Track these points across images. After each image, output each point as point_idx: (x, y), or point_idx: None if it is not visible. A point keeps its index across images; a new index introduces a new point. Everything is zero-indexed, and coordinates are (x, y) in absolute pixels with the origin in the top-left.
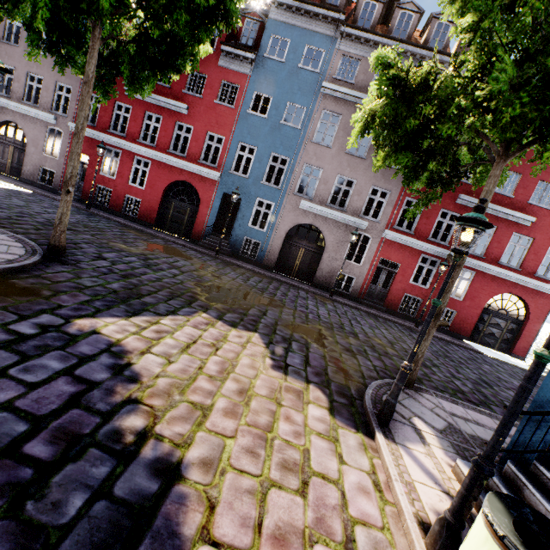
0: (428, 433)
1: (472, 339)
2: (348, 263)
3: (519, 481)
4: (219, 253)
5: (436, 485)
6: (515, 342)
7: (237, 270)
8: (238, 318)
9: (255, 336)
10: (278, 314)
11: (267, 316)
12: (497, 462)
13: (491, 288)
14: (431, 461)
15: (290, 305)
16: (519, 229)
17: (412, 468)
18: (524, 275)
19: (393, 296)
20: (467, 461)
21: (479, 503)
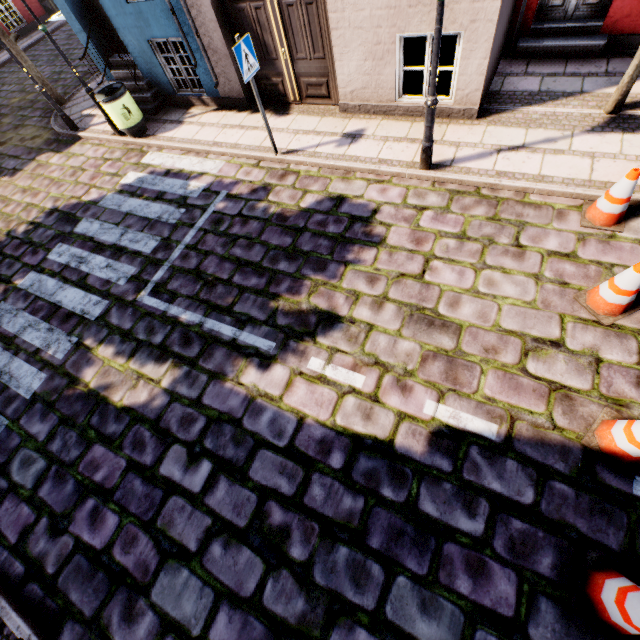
0: (93, 112)
1: (51, 13)
2: None
3: None
4: None
5: None
6: None
7: None
8: None
9: None
10: None
11: None
12: None
13: None
14: (103, 118)
15: None
16: None
17: (100, 128)
18: None
19: None
20: None
21: None
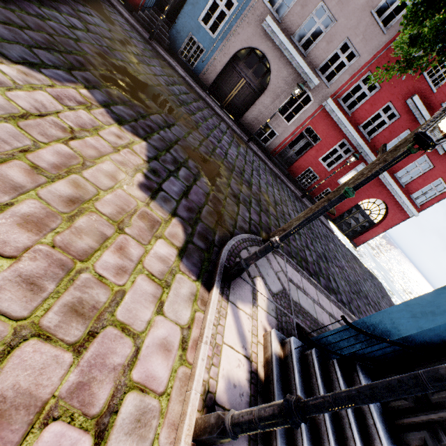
0: (262, 295)
1: (333, 222)
2: (279, 117)
3: (312, 370)
4: (155, 40)
5: (243, 350)
6: (359, 235)
7: (166, 69)
8: (131, 116)
9: (141, 144)
10: (185, 134)
11: (170, 130)
12: (302, 328)
13: (374, 192)
14: (251, 323)
15: (203, 131)
16: (431, 153)
17: (230, 330)
18: (403, 192)
19: (299, 165)
20: (281, 326)
21: (270, 374)
